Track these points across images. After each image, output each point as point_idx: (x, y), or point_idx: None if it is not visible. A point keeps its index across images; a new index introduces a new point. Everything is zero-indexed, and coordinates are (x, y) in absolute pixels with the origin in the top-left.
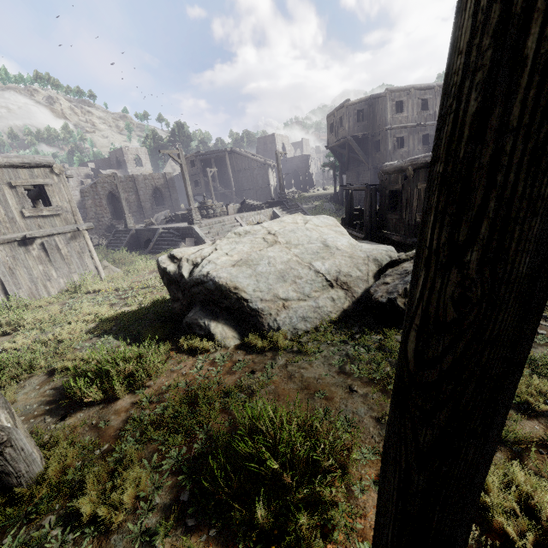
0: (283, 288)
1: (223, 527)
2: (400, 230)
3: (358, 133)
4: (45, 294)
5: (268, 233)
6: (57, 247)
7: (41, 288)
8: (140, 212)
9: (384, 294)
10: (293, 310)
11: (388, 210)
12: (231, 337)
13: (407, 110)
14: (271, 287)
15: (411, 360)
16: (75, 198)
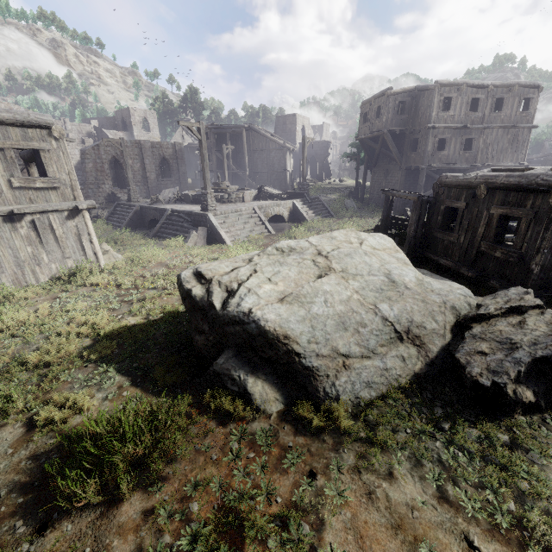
0: (344, 339)
1: None
2: (452, 255)
3: (395, 127)
4: (33, 281)
5: (318, 253)
6: (51, 227)
7: (28, 274)
8: (144, 183)
9: (485, 372)
10: (355, 372)
11: (439, 228)
12: (273, 400)
13: (454, 109)
14: (328, 336)
15: None
16: (74, 157)
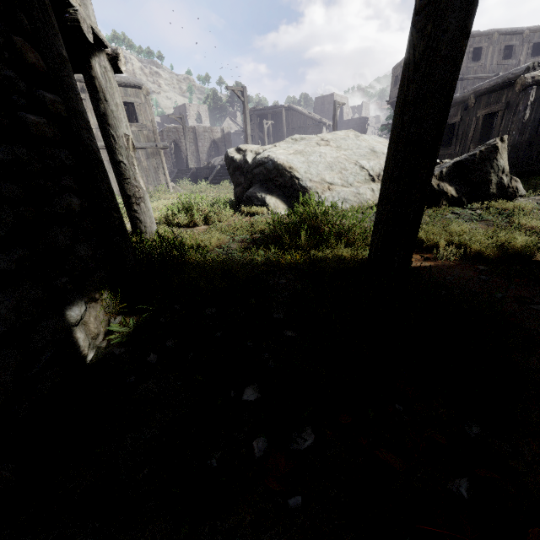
0: (330, 175)
1: (277, 252)
2: None
3: None
4: None
5: (321, 140)
6: (140, 160)
7: None
8: (198, 163)
9: None
10: (336, 192)
11: (442, 146)
12: (282, 208)
13: (485, 59)
14: (319, 173)
15: (418, 0)
16: None
